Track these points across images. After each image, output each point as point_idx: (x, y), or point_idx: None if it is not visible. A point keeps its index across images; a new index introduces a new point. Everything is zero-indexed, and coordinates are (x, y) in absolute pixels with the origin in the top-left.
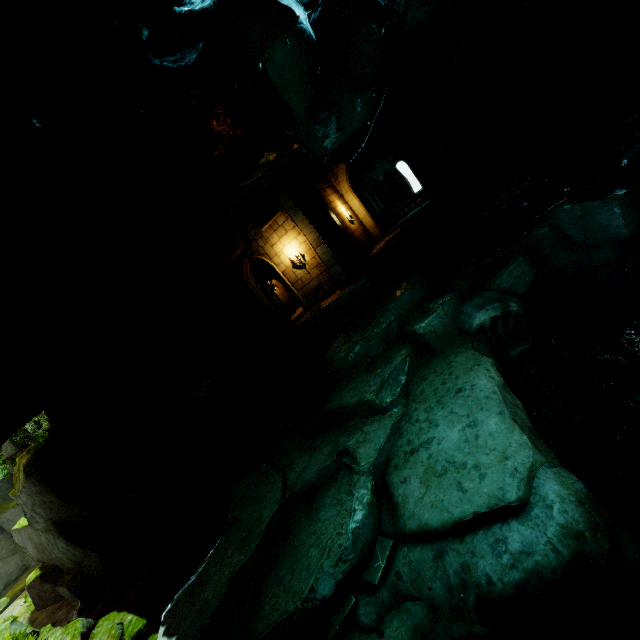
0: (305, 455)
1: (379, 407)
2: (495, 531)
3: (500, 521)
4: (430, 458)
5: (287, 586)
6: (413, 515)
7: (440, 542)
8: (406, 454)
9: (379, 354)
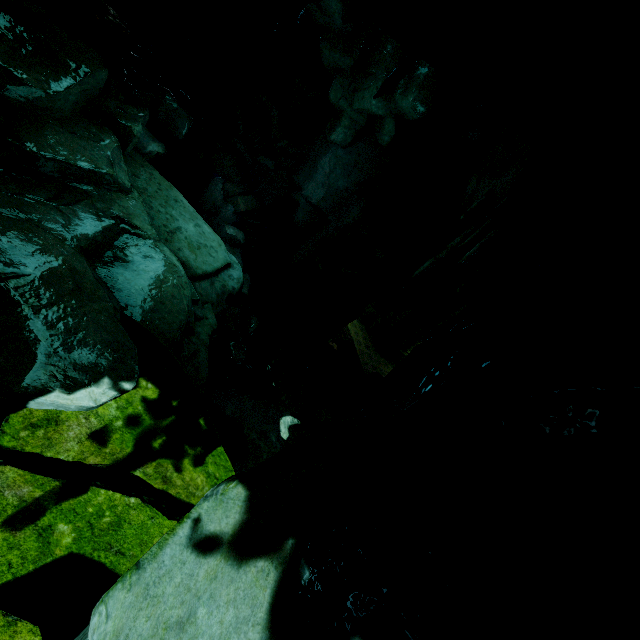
0: (42, 206)
1: (124, 187)
2: (227, 273)
3: (226, 269)
4: (187, 239)
5: (167, 311)
6: (198, 267)
7: (211, 279)
8: (169, 233)
9: (67, 114)
